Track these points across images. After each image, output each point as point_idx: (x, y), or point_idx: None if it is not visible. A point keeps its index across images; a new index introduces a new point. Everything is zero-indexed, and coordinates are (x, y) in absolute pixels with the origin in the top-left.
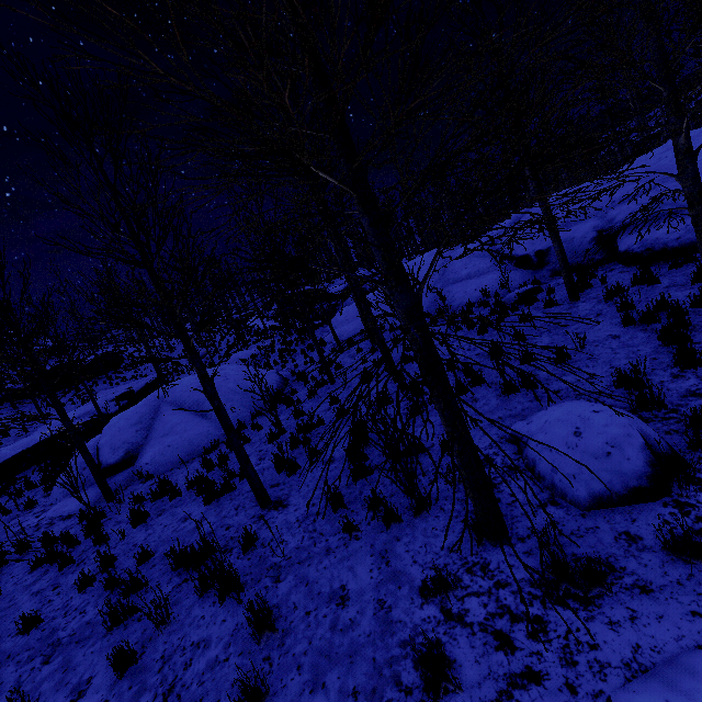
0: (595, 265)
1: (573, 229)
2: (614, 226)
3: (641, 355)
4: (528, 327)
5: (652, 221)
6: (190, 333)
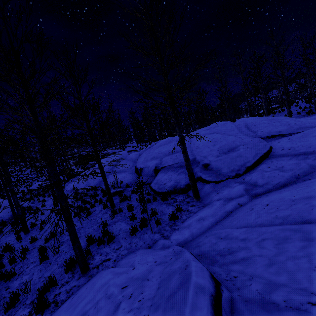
0: (149, 183)
1: (151, 162)
2: (160, 166)
3: (55, 272)
4: (85, 220)
5: (169, 168)
6: (37, 164)
